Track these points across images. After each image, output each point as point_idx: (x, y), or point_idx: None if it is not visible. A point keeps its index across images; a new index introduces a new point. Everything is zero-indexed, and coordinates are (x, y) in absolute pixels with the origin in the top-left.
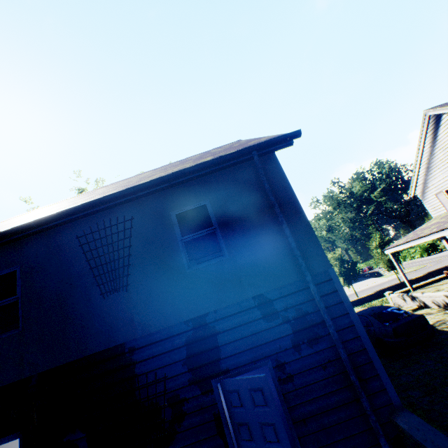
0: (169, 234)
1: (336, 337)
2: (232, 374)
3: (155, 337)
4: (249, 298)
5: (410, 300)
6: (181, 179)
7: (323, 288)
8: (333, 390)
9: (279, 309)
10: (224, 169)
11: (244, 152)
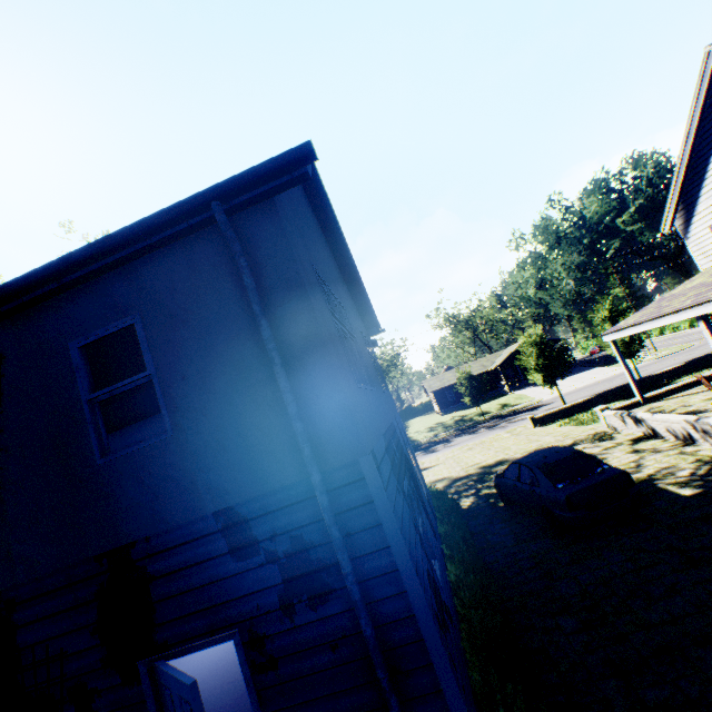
0: (68, 389)
1: (355, 596)
2: (171, 653)
3: (46, 584)
4: (208, 515)
5: (633, 423)
6: (80, 272)
7: (345, 497)
8: (346, 688)
9: (261, 537)
10: (170, 244)
11: (191, 207)
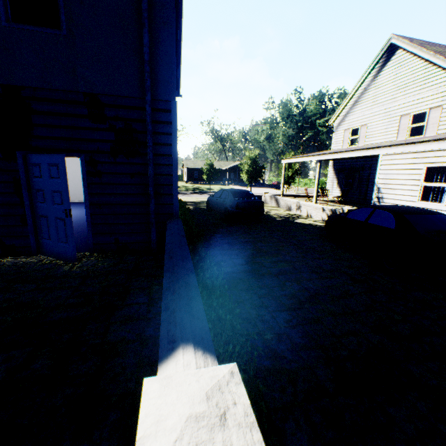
0: None
1: (150, 156)
2: (41, 153)
3: None
4: (80, 92)
5: (274, 201)
6: None
7: (159, 116)
8: (133, 194)
9: (109, 116)
10: None
11: None
